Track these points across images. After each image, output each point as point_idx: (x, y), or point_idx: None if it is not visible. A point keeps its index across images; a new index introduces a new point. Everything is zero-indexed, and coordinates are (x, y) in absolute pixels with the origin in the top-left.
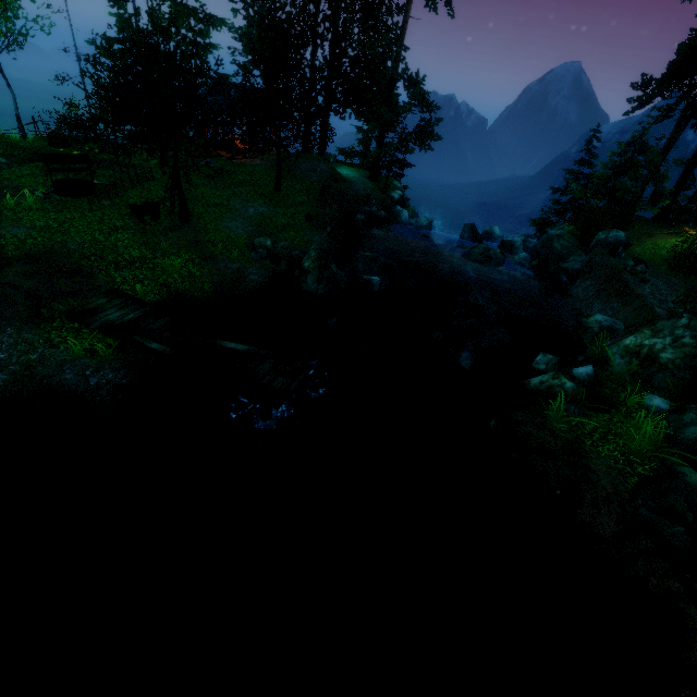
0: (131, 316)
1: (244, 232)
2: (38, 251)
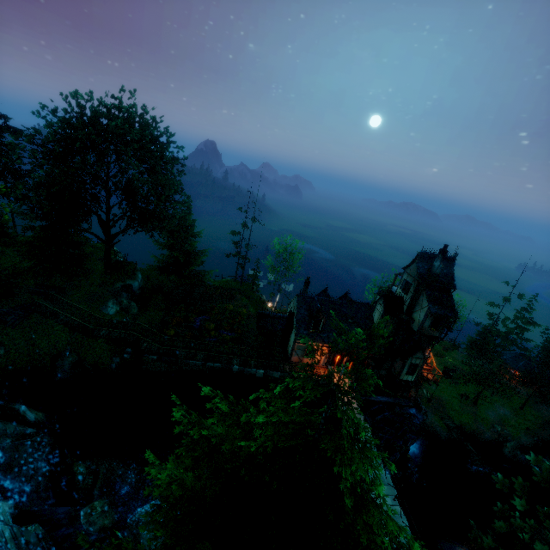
0: (451, 425)
1: (493, 418)
2: (437, 397)
